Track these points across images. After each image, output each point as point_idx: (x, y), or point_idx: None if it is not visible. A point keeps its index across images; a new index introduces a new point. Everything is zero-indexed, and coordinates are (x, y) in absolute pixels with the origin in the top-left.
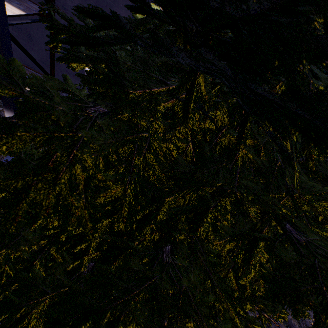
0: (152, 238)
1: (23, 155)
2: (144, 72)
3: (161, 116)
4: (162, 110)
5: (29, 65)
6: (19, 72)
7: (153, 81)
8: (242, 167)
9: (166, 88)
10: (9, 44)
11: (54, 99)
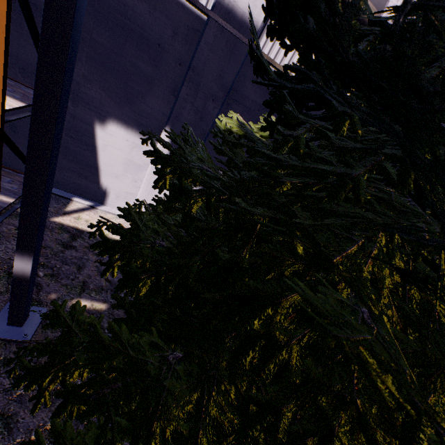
0: (361, 442)
1: (130, 350)
2: (329, 229)
3: (369, 285)
4: (368, 277)
5: (5, 163)
6: (315, 300)
7: (342, 240)
8: (444, 323)
9: (356, 246)
10: (54, 169)
11: (354, 325)
